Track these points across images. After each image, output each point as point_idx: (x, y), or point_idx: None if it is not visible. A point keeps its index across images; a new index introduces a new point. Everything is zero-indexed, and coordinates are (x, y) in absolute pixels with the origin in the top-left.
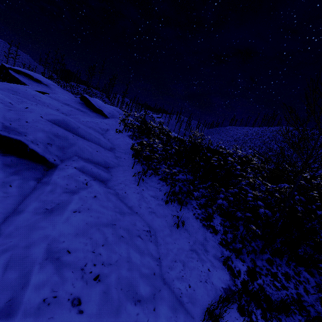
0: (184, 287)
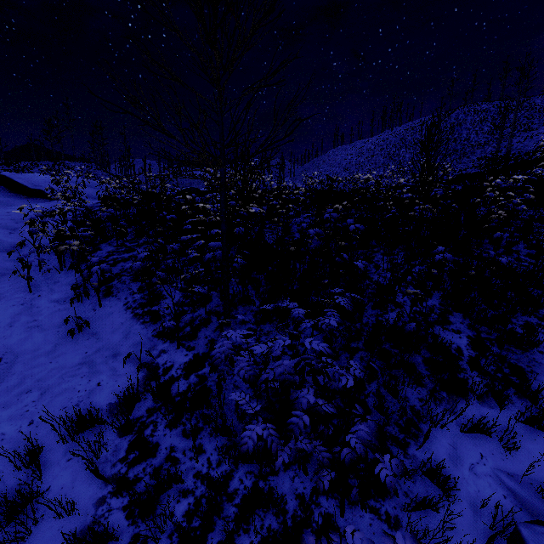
0: (16, 428)
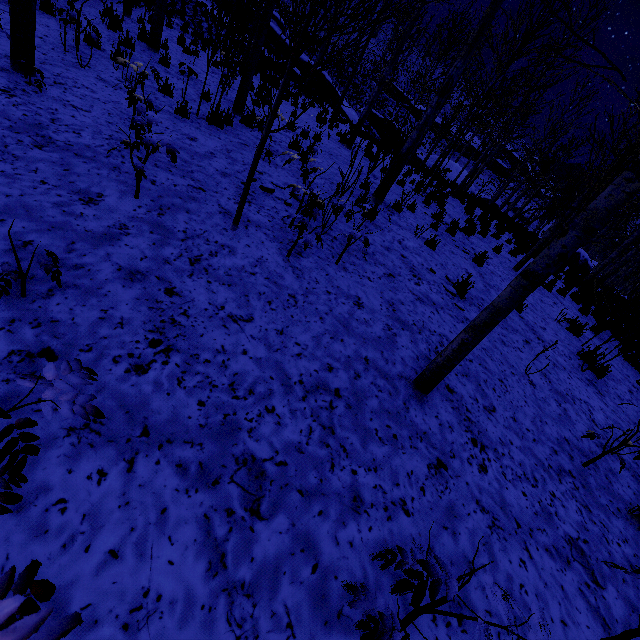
0: None
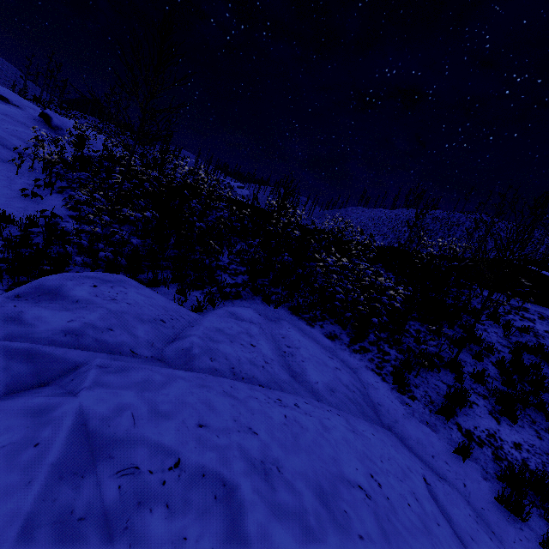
0: None
